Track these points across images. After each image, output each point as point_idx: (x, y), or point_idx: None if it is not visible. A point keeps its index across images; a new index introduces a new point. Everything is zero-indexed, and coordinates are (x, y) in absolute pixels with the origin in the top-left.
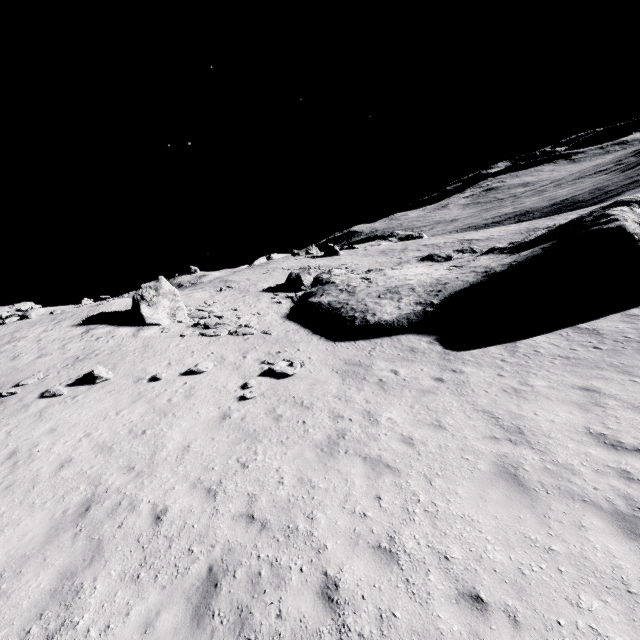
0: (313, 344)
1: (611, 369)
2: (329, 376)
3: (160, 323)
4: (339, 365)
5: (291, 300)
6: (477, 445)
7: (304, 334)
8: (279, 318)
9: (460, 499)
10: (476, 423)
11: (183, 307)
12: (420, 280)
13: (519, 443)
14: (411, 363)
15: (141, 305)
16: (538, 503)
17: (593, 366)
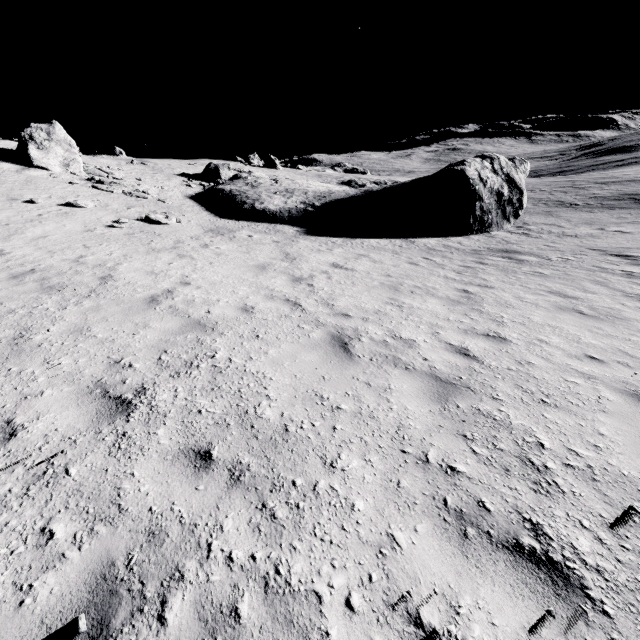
0: (200, 215)
1: (391, 252)
2: (196, 230)
3: (50, 169)
4: (210, 227)
5: (203, 187)
6: (260, 259)
7: (197, 209)
8: (182, 196)
9: (221, 268)
10: (272, 254)
11: (79, 160)
12: (318, 189)
13: (286, 261)
14: (268, 235)
15: (29, 145)
16: (263, 272)
17: (383, 250)
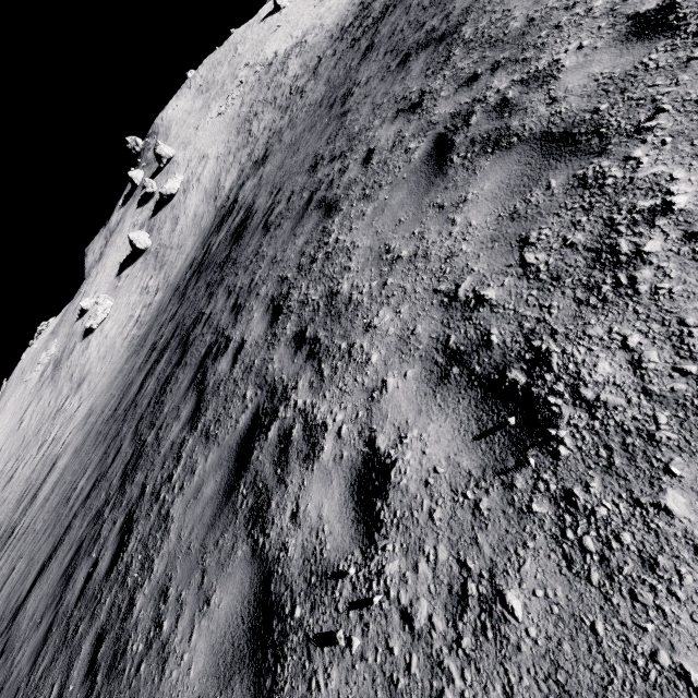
0: None
1: None
2: None
3: (286, 6)
4: None
5: None
6: None
7: None
8: None
9: None
10: None
11: None
12: None
13: None
14: None
15: (276, 0)
16: None
17: None
